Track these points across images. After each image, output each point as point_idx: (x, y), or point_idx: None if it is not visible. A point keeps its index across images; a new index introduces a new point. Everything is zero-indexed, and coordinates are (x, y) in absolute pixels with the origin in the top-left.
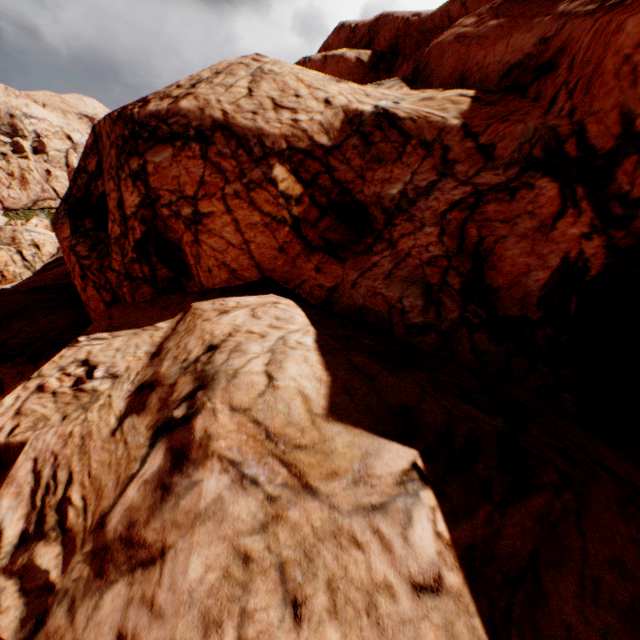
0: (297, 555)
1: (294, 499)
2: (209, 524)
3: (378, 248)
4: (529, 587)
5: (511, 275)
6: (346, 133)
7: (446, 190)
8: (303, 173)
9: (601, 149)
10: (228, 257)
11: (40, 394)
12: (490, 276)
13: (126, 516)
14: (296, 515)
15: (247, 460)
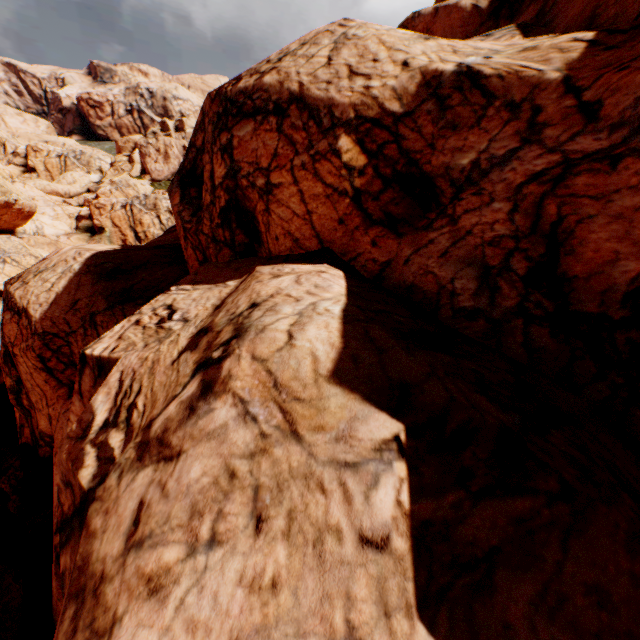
0: (271, 483)
1: (281, 440)
2: (213, 442)
3: (437, 224)
4: (478, 577)
5: (592, 263)
6: (421, 98)
7: (527, 159)
8: (369, 143)
9: None
10: (292, 226)
11: (136, 326)
12: (566, 263)
13: (164, 423)
14: (279, 453)
15: (253, 401)
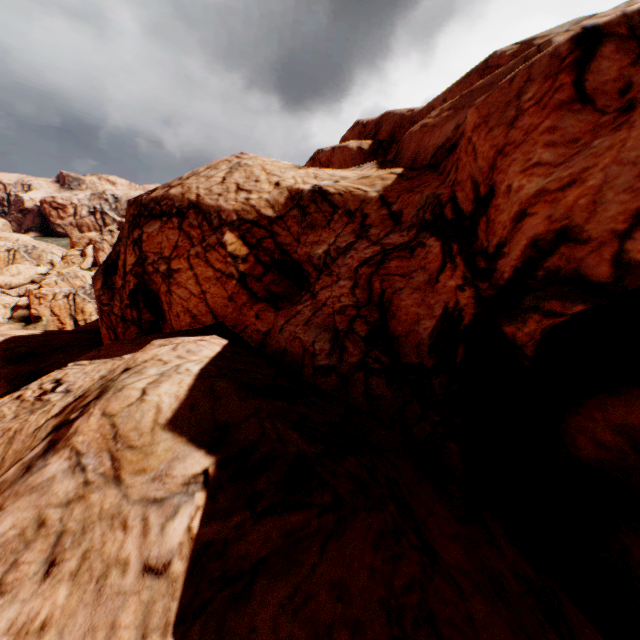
0: (77, 527)
1: (102, 485)
2: (35, 495)
3: (303, 298)
4: (240, 587)
5: (407, 324)
6: (289, 207)
7: (360, 249)
8: (250, 238)
9: (467, 212)
10: (191, 304)
11: (15, 400)
12: (392, 325)
13: None
14: (96, 498)
15: (89, 452)
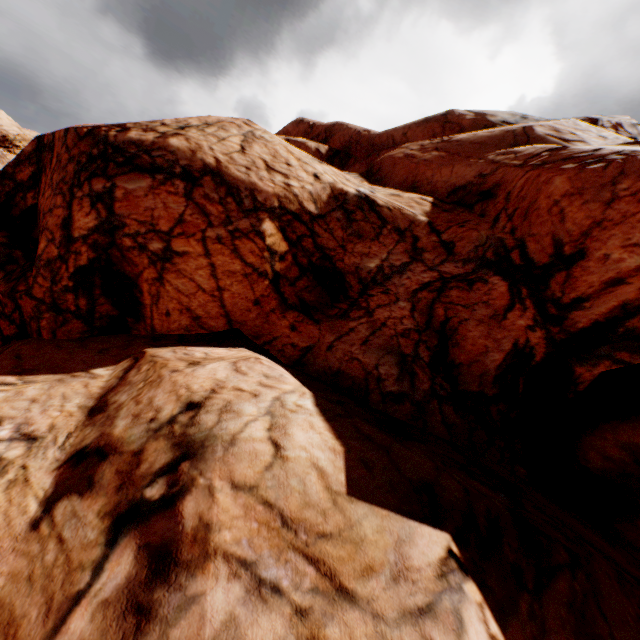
0: None
1: (330, 610)
2: None
3: (356, 314)
4: None
5: (472, 353)
6: (331, 206)
7: (417, 272)
8: (290, 232)
9: (538, 262)
10: (195, 302)
11: None
12: (453, 352)
13: None
14: (336, 633)
15: (263, 558)
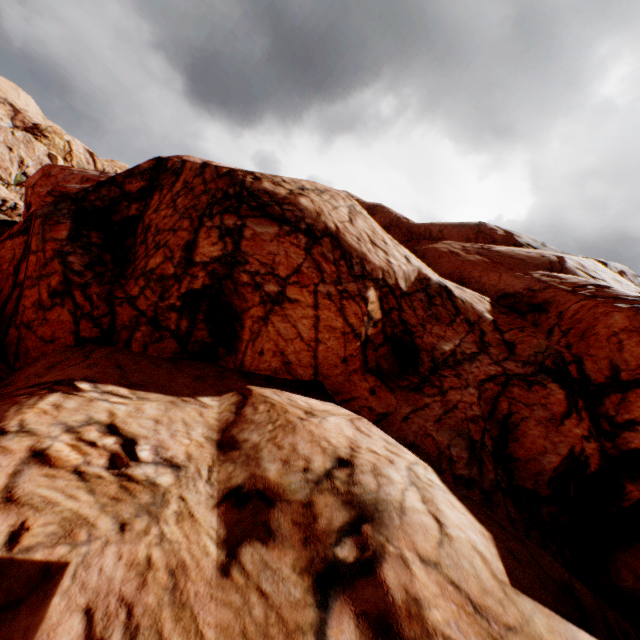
0: None
1: None
2: None
3: (430, 391)
4: None
5: (530, 451)
6: (416, 287)
7: (484, 363)
8: (385, 303)
9: (594, 380)
10: (290, 347)
11: (46, 468)
12: (512, 446)
13: None
14: None
15: None
